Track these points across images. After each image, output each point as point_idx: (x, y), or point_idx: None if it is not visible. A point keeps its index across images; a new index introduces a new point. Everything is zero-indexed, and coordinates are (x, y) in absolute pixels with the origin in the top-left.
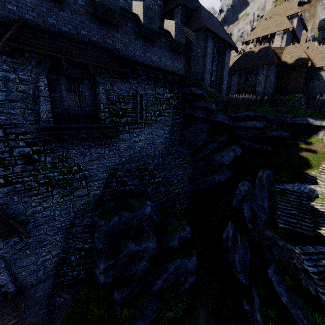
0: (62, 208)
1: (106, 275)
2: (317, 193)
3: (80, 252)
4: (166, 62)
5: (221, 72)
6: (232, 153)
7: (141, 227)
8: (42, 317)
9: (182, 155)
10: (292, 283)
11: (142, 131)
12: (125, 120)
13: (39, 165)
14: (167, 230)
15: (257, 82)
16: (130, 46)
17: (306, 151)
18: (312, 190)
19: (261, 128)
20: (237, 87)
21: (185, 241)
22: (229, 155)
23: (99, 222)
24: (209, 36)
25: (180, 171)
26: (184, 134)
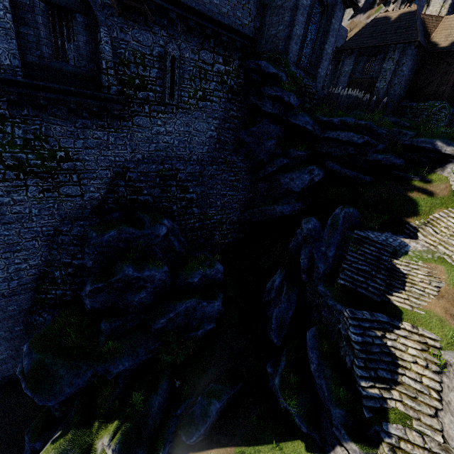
0: (42, 207)
1: (94, 300)
2: (408, 249)
3: (67, 268)
4: (221, 6)
5: (322, 44)
6: (308, 176)
7: (151, 251)
8: (18, 334)
9: (234, 168)
10: (328, 351)
11: (173, 119)
12: (143, 95)
13: (3, 138)
14: (189, 263)
15: (381, 73)
16: None
17: (419, 191)
18: (403, 245)
19: (359, 145)
20: (350, 78)
21: (213, 282)
22: (302, 179)
23: (90, 233)
24: None
25: (228, 191)
26: (240, 136)
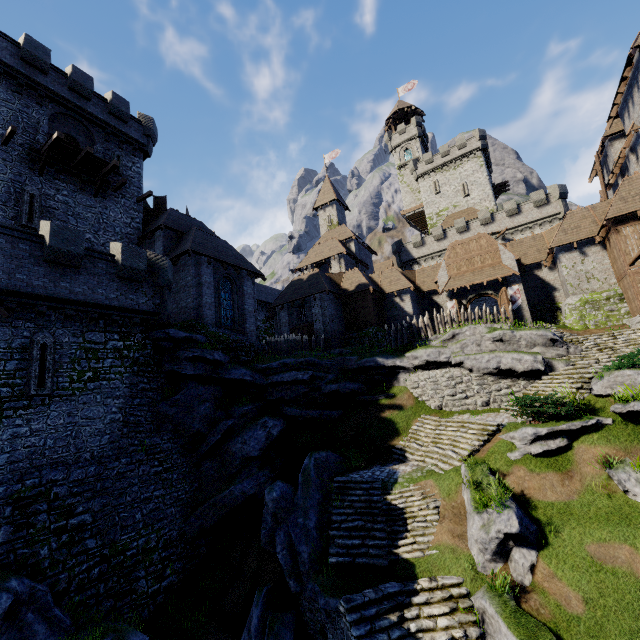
0: None
1: None
2: (398, 475)
3: None
4: (108, 294)
5: (241, 306)
6: (262, 431)
7: None
8: None
9: (159, 453)
10: None
11: (44, 412)
12: None
13: None
14: None
15: (313, 317)
16: (20, 274)
17: (389, 408)
18: (392, 473)
19: (308, 381)
20: (291, 326)
21: None
22: (256, 437)
23: None
24: (204, 261)
25: (154, 491)
26: (161, 409)
